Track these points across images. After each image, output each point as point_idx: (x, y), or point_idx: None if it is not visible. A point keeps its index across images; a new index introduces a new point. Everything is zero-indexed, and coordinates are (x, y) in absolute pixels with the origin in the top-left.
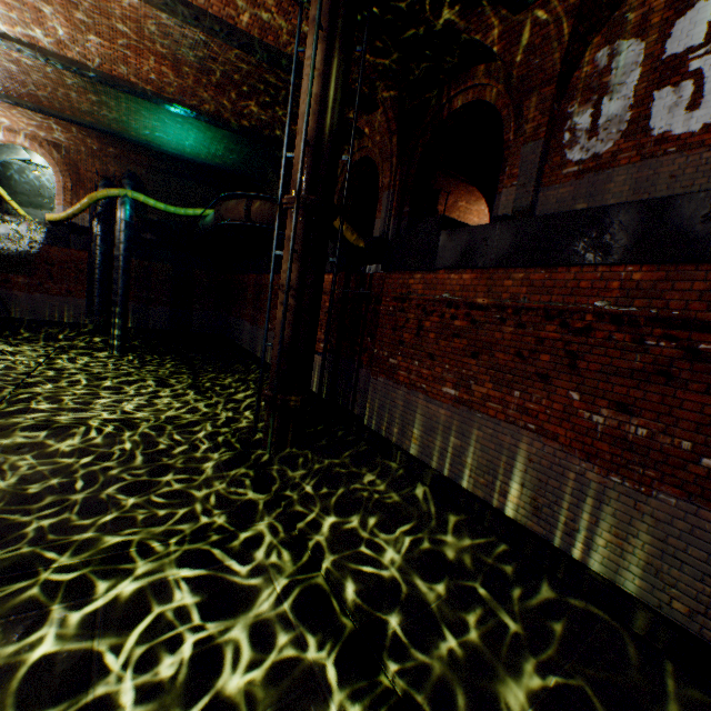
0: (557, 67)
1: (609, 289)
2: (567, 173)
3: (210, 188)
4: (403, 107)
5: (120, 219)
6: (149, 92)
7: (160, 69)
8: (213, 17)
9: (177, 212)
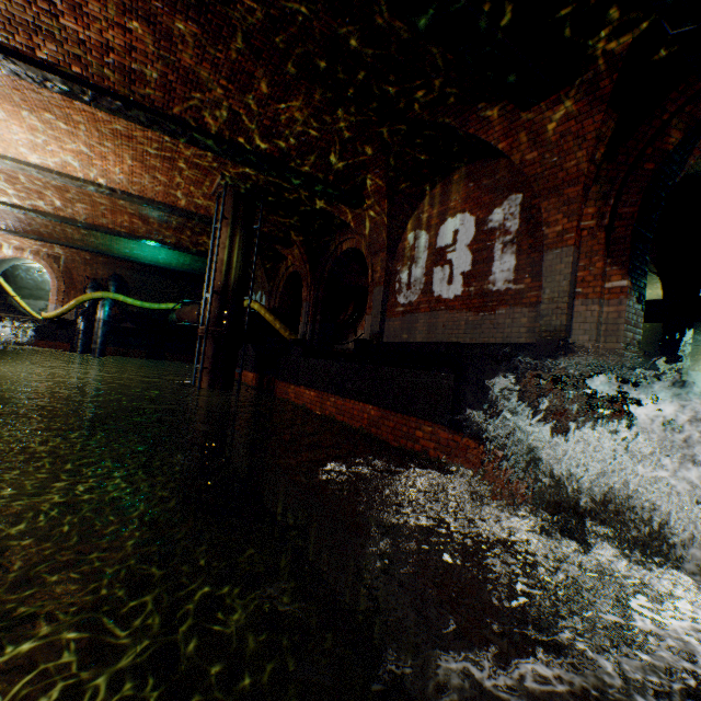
0: (385, 242)
1: (364, 418)
2: (398, 311)
3: (185, 282)
4: (310, 246)
5: (99, 318)
6: (123, 233)
7: (131, 220)
8: (160, 202)
9: (152, 307)
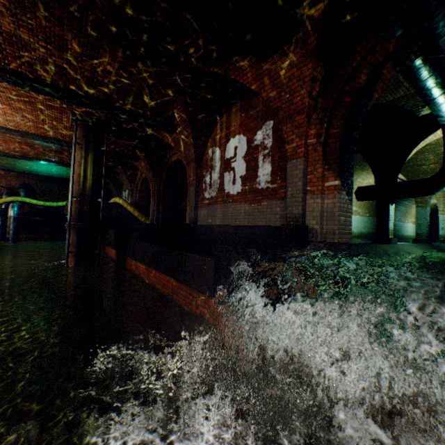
0: (194, 155)
1: (170, 287)
2: (205, 203)
3: None
4: (150, 159)
5: (10, 216)
6: (17, 156)
7: (20, 146)
8: (33, 134)
9: (52, 205)
